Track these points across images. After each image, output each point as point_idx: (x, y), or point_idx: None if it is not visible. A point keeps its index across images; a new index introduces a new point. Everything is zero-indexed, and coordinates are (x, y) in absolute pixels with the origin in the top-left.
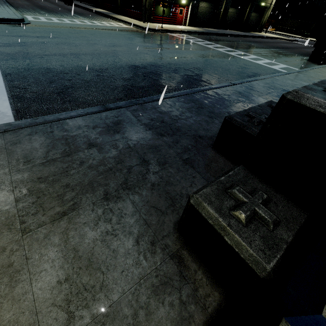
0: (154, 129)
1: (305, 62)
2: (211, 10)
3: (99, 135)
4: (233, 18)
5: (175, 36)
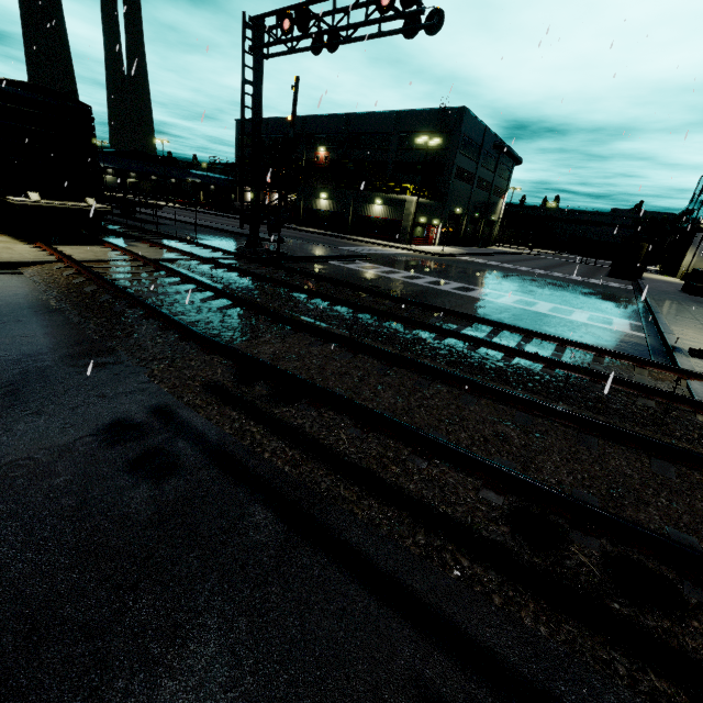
0: (699, 320)
1: (615, 280)
2: (453, 228)
3: (692, 322)
4: (469, 234)
5: (473, 261)
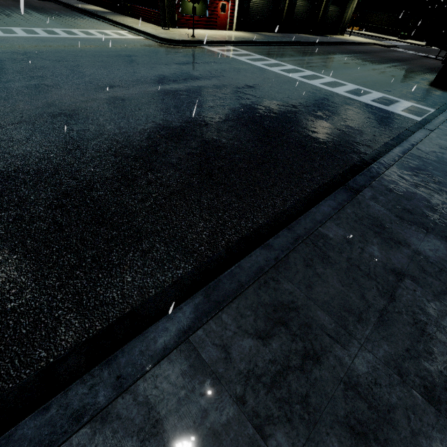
0: None
1: (432, 91)
2: (270, 3)
3: None
4: (302, 15)
5: (217, 53)
